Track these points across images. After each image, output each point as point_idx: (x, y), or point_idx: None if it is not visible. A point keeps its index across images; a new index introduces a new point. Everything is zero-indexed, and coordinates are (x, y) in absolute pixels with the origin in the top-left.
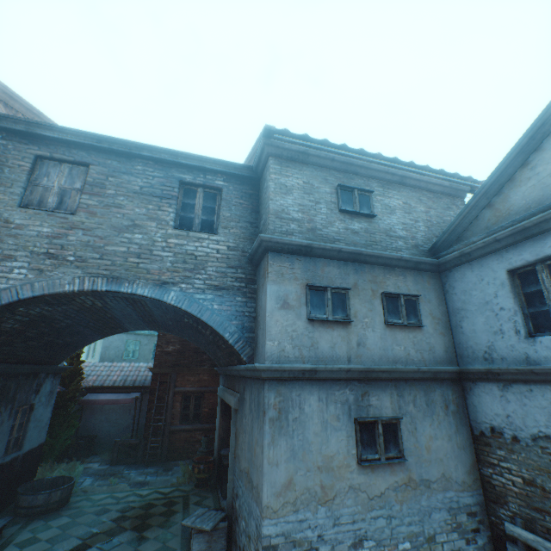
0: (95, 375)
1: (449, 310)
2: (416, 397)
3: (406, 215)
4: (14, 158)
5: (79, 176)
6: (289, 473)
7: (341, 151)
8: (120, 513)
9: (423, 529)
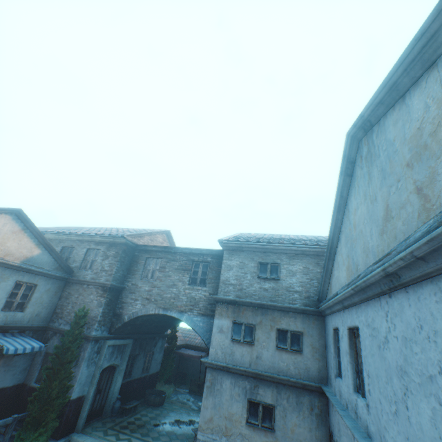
0: (188, 337)
1: (325, 344)
2: (289, 396)
3: (304, 276)
4: (140, 260)
5: (158, 263)
6: (212, 414)
7: (259, 243)
8: (179, 418)
9: None
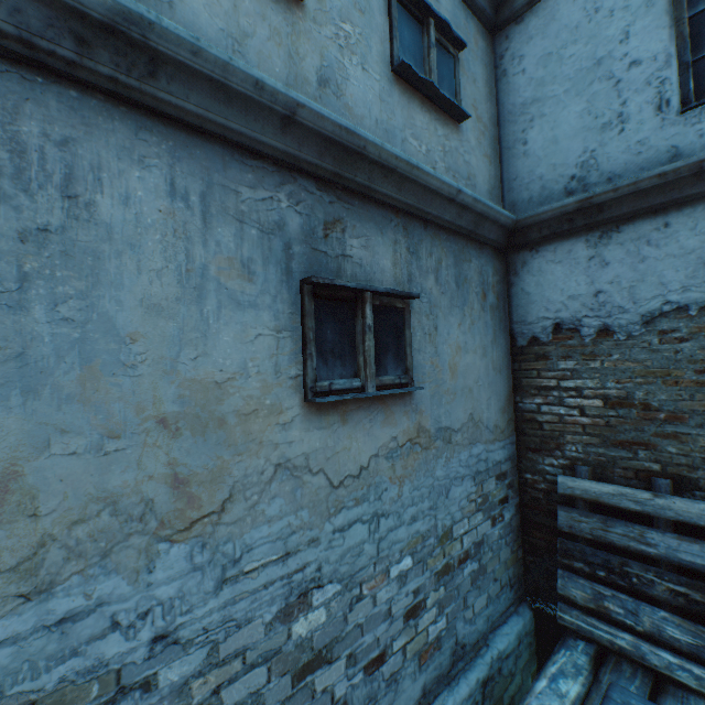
0: None
1: (504, 114)
2: (441, 265)
3: None
4: None
5: None
6: None
7: None
8: None
9: (435, 524)
